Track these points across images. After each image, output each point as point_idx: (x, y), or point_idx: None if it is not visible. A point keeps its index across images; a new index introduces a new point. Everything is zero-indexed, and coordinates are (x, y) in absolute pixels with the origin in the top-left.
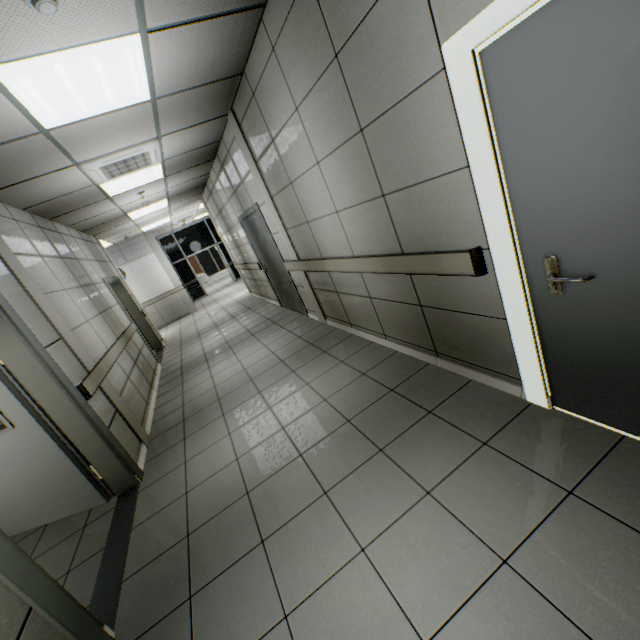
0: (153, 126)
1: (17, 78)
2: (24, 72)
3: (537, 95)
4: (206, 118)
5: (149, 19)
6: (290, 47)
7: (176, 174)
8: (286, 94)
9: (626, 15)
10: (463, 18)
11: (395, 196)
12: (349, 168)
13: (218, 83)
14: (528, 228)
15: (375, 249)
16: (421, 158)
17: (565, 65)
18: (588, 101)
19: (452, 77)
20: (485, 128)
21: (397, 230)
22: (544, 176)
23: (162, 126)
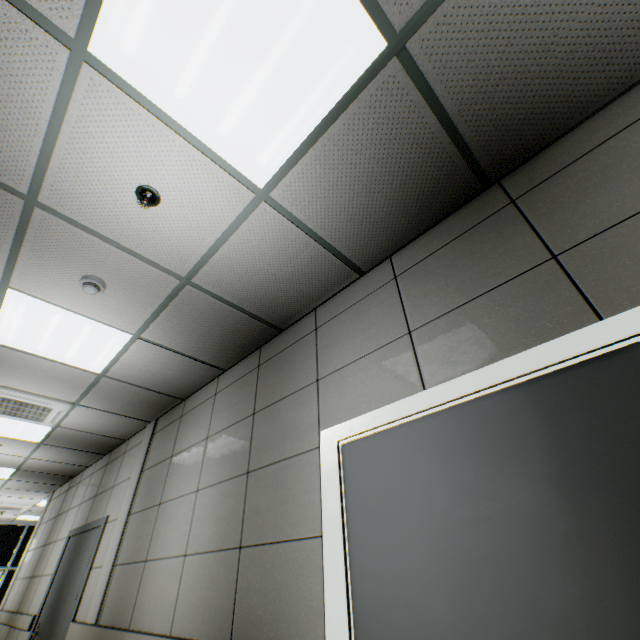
0: (81, 392)
1: (20, 303)
2: (30, 304)
3: (375, 486)
4: (131, 413)
5: (147, 332)
6: (227, 397)
7: (56, 446)
8: (206, 424)
9: (420, 452)
10: (336, 421)
11: (251, 550)
12: (223, 504)
13: (162, 394)
14: (366, 634)
15: (201, 627)
16: (286, 514)
17: (391, 471)
18: (406, 502)
19: (323, 453)
20: (339, 501)
21: (237, 600)
22: (380, 565)
23: (89, 396)
